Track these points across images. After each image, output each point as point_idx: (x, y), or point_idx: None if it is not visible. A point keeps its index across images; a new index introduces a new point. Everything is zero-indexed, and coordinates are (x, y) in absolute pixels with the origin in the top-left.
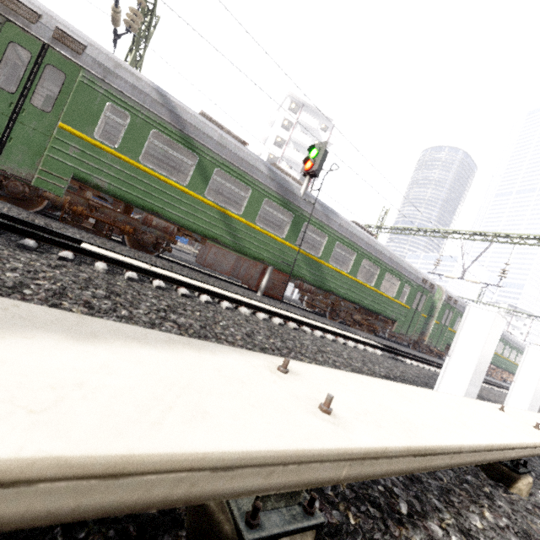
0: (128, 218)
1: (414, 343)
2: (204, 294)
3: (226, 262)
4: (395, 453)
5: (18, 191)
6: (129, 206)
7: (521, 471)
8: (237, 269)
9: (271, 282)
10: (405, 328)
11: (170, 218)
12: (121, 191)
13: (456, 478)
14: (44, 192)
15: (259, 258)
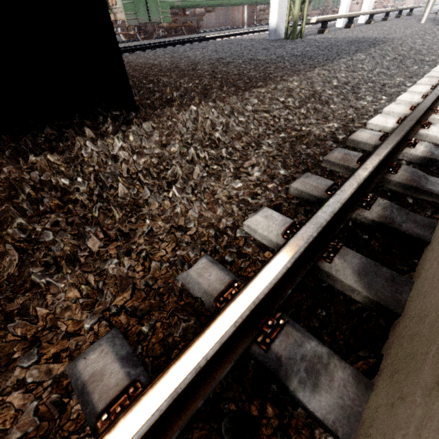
0: (184, 18)
1: (323, 12)
2: (248, 35)
3: (212, 18)
4: (334, 17)
5: (151, 31)
6: (183, 10)
7: (352, 23)
8: (217, 20)
9: (247, 16)
10: (317, 3)
11: (203, 5)
12: (184, 2)
13: (341, 29)
14: (160, 25)
15: (240, 3)
